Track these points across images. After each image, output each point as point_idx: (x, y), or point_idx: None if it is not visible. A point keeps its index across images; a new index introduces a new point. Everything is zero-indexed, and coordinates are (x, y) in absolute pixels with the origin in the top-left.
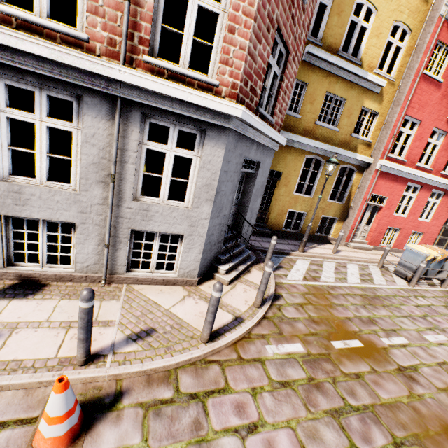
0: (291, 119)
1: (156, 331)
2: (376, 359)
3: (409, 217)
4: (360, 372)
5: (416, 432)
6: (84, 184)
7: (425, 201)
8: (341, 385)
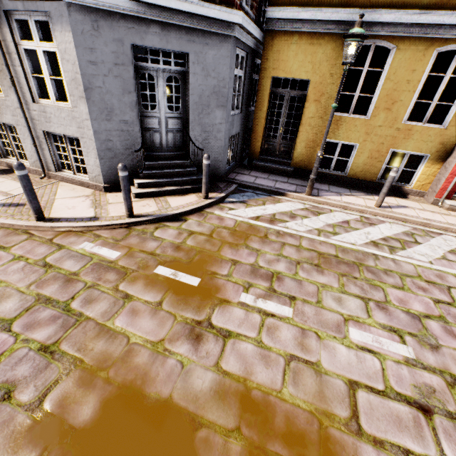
0: None
1: (24, 206)
2: (186, 301)
3: None
4: (137, 296)
5: (85, 361)
6: (5, 91)
7: None
8: (92, 291)
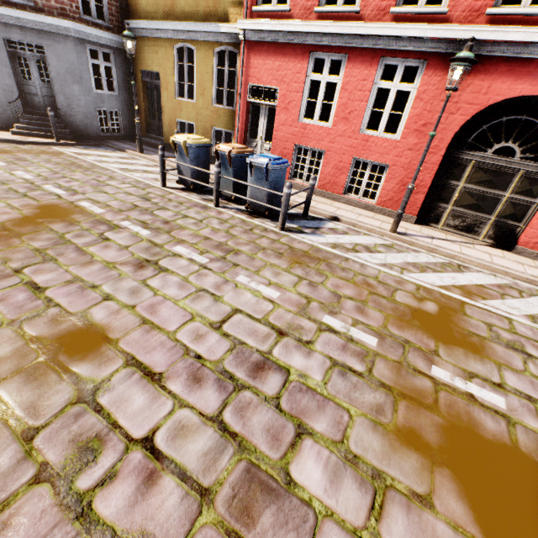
0: (150, 4)
1: None
2: None
3: (335, 126)
4: None
5: None
6: None
7: (368, 88)
8: None
